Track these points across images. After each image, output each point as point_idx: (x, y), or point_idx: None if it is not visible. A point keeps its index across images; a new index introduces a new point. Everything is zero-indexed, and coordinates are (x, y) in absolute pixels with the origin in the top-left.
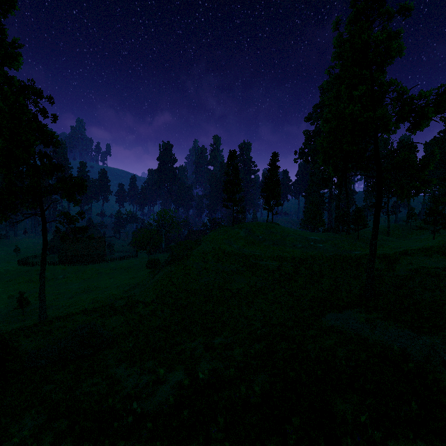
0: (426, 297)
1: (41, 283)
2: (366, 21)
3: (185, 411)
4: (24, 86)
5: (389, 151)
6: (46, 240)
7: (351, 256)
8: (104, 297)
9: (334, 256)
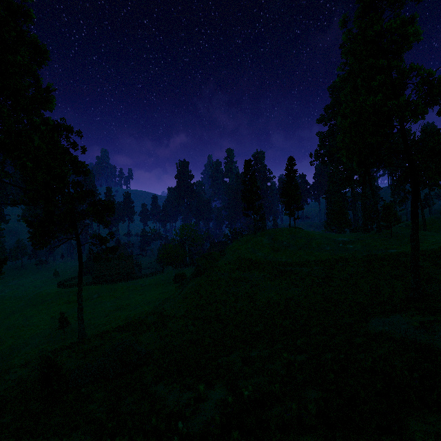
0: None
1: (79, 303)
2: (376, 13)
3: (235, 432)
4: (57, 125)
5: (413, 141)
6: (81, 262)
7: (387, 255)
8: (137, 314)
9: (368, 257)
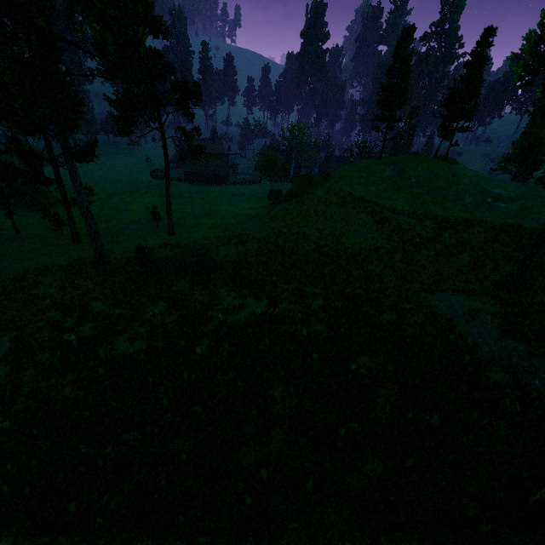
0: None
1: (167, 202)
2: None
3: (248, 328)
4: None
5: None
6: (167, 159)
7: (536, 230)
8: (222, 225)
9: (511, 225)
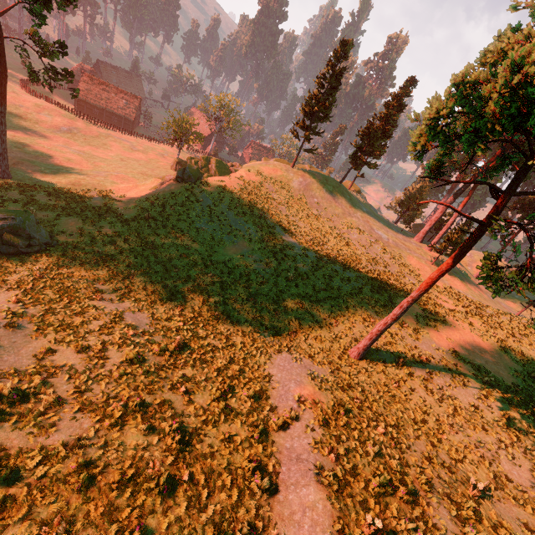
0: (414, 398)
1: None
2: None
3: None
4: None
5: None
6: (4, 68)
7: (396, 286)
8: (90, 184)
9: (380, 274)
